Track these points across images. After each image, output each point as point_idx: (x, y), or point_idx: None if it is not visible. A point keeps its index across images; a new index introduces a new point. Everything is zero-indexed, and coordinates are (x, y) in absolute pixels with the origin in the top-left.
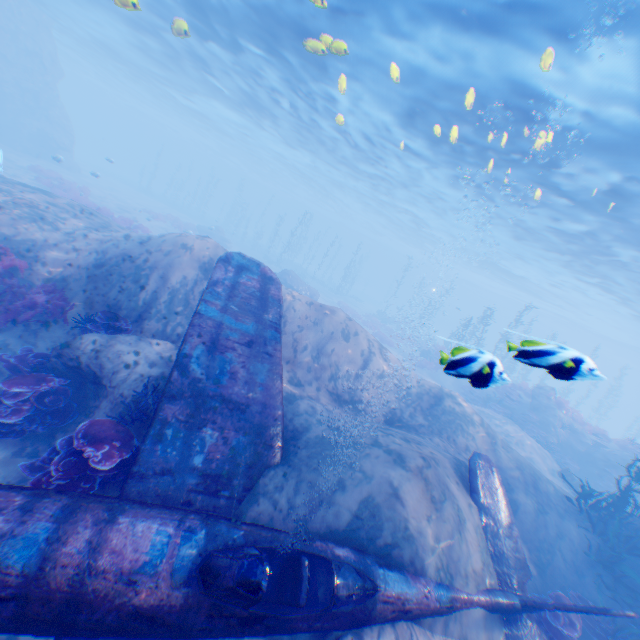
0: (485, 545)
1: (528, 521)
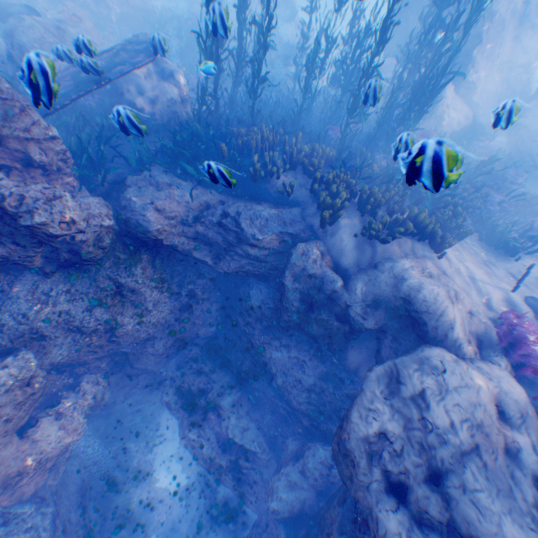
0: None
1: None
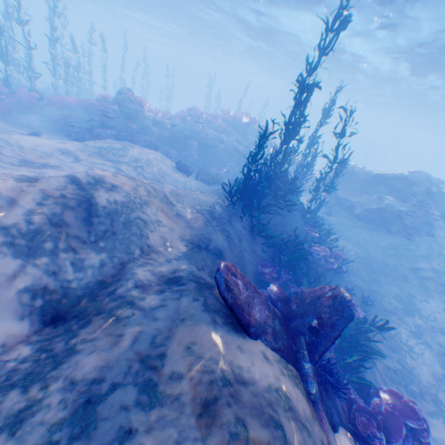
0: (282, 360)
1: (228, 251)
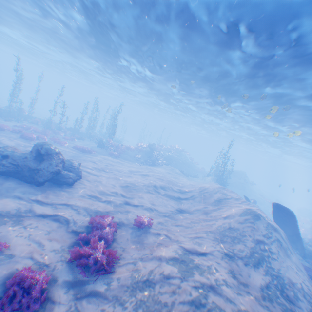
0: None
1: None
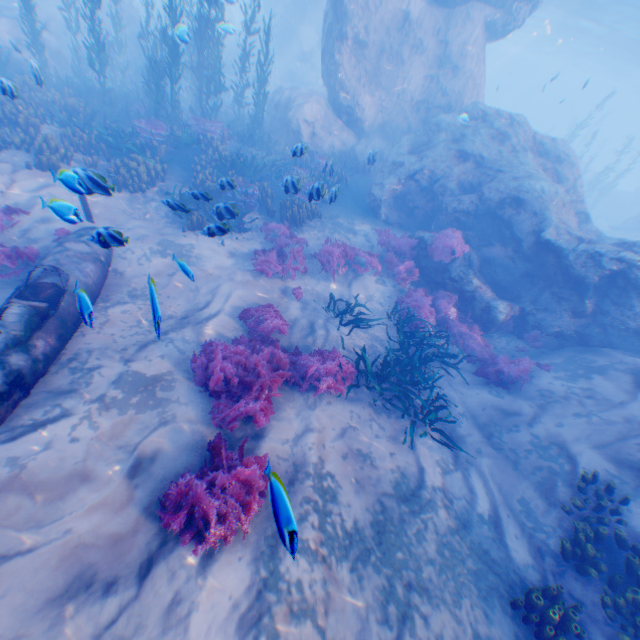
0: None
1: None
